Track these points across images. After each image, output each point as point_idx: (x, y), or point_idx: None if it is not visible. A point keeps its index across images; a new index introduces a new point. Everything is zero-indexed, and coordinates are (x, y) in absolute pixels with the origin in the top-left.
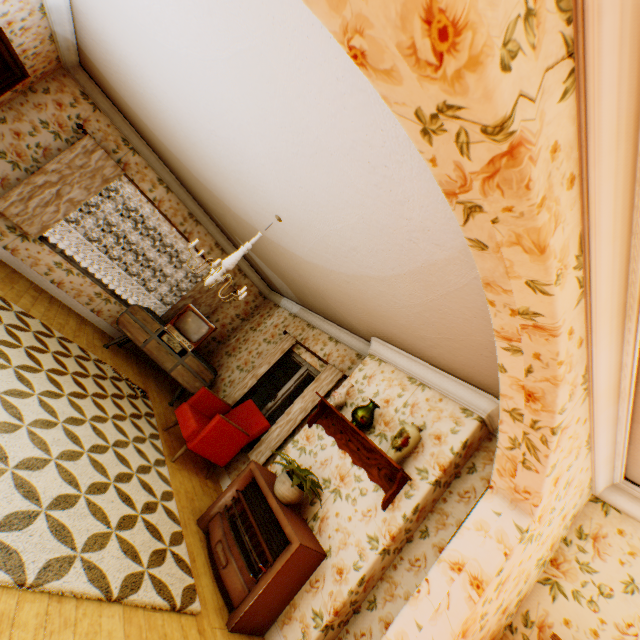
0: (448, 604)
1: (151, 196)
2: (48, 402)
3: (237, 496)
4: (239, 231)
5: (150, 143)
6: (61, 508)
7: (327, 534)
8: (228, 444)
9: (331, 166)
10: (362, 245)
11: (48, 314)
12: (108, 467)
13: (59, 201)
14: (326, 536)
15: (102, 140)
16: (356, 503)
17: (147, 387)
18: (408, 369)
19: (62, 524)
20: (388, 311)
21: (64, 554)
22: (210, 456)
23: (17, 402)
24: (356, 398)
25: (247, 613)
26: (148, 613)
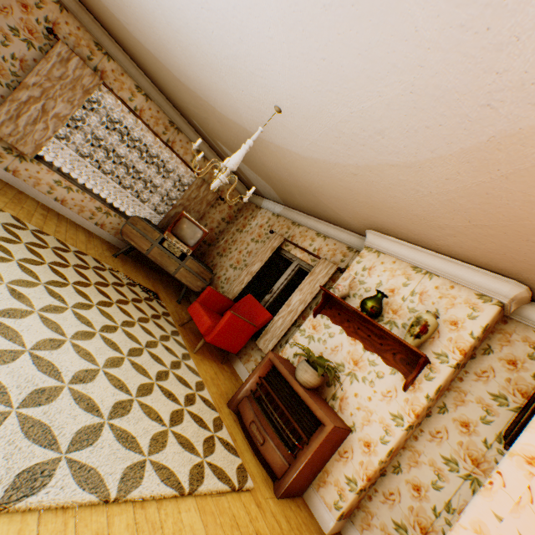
0: (531, 498)
1: (131, 106)
2: (81, 314)
3: (260, 382)
4: (223, 134)
5: (123, 45)
6: (120, 415)
7: (348, 412)
8: (239, 335)
9: (386, 11)
10: (395, 125)
11: (59, 230)
12: (147, 368)
13: (46, 117)
14: (348, 414)
15: (74, 46)
16: (374, 385)
17: (156, 289)
18: (411, 259)
19: (125, 431)
20: (401, 202)
21: (134, 460)
22: (225, 346)
23: (55, 317)
24: (358, 289)
25: (291, 483)
26: (215, 499)
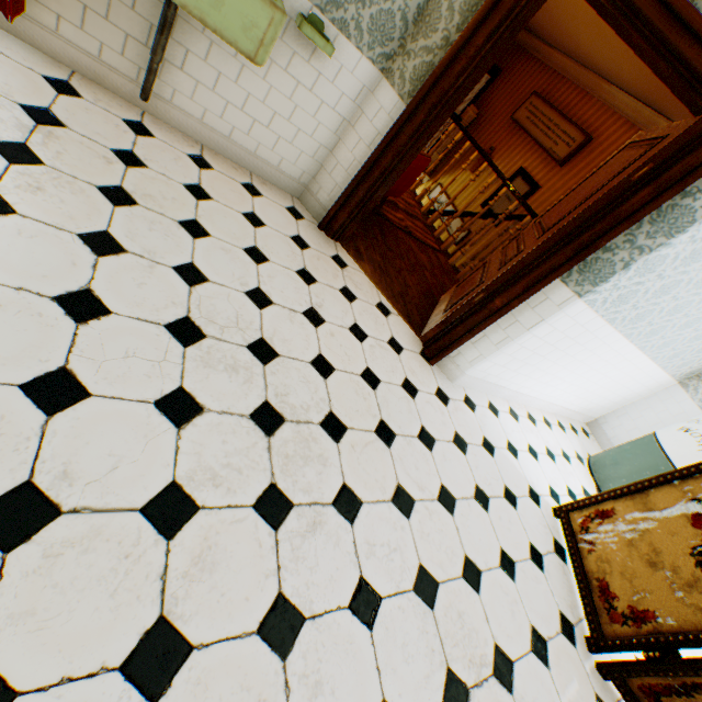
0: None
1: None
2: None
3: None
4: None
5: None
6: None
7: None
8: None
9: None
10: None
11: None
12: None
13: None
14: None
15: None
16: None
17: None
18: None
19: None
20: None
21: None
22: None
23: None
24: None
25: None
26: None
